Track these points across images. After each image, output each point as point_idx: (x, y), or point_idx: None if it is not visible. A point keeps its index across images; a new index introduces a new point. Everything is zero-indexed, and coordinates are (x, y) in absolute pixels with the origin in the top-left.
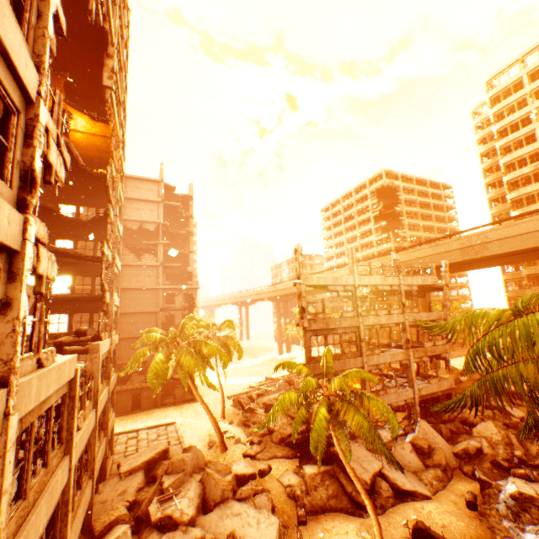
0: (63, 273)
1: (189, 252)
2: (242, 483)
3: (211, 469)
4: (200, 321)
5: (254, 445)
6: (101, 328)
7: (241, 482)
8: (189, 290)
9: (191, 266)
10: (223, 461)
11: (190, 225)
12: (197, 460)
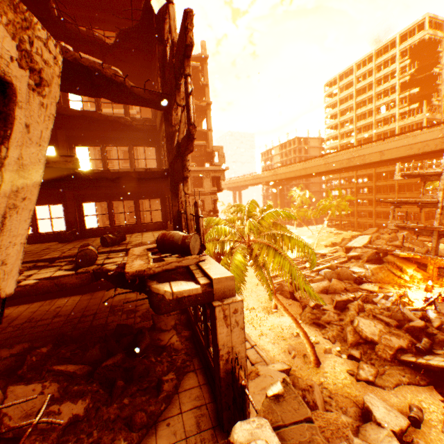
0: (87, 141)
1: (207, 130)
2: (399, 442)
3: (335, 408)
4: (237, 206)
5: (362, 364)
6: (201, 231)
7: (397, 439)
8: (217, 173)
9: (210, 146)
10: (329, 385)
11: (206, 96)
12: (319, 400)
